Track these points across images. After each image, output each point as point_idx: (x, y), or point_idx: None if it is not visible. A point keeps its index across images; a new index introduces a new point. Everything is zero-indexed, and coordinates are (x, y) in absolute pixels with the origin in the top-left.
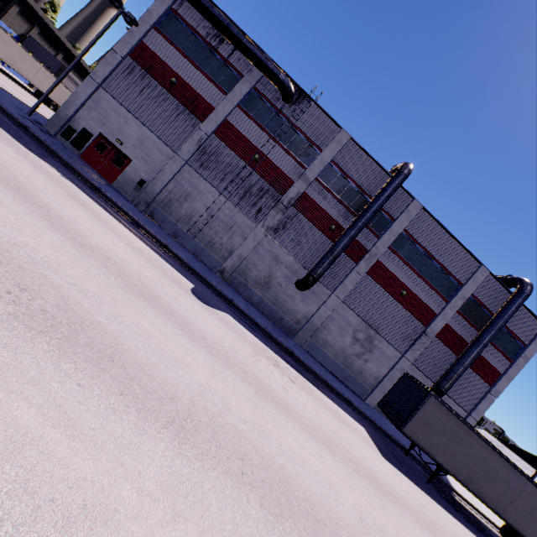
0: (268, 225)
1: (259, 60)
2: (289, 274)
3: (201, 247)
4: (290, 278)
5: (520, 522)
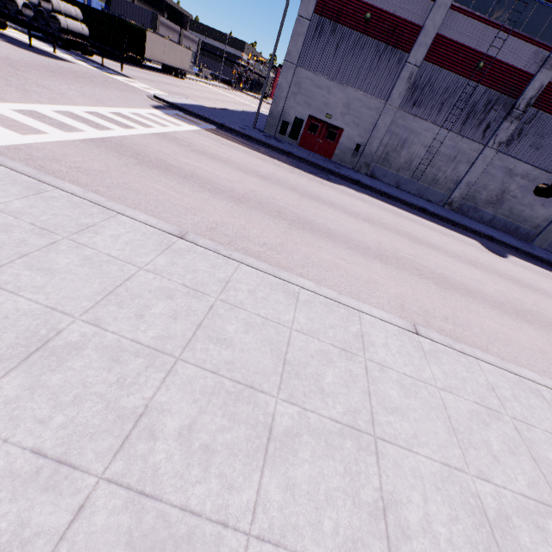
0: (500, 140)
1: None
2: (525, 184)
3: (425, 188)
4: (527, 187)
5: None
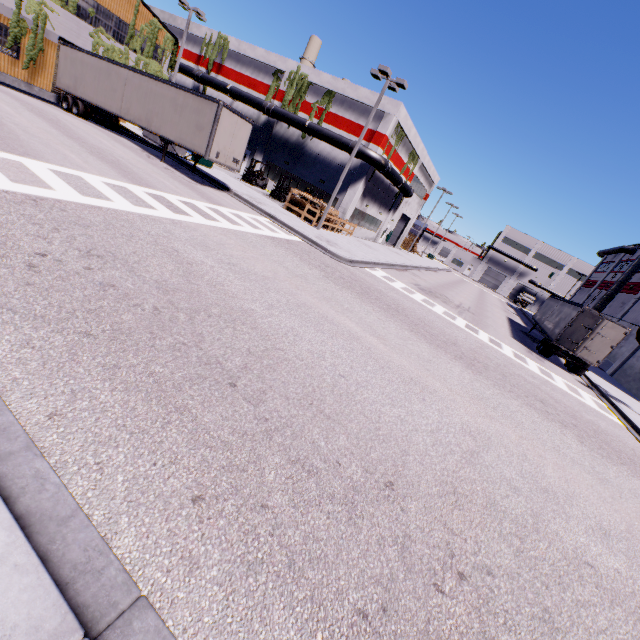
0: None
1: (614, 250)
2: None
3: None
4: None
5: (545, 323)
